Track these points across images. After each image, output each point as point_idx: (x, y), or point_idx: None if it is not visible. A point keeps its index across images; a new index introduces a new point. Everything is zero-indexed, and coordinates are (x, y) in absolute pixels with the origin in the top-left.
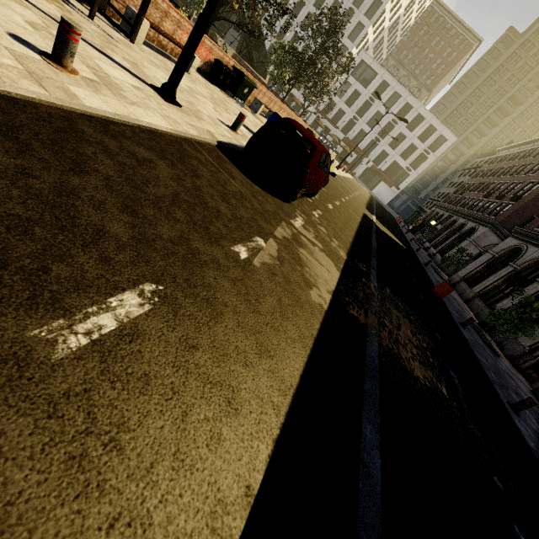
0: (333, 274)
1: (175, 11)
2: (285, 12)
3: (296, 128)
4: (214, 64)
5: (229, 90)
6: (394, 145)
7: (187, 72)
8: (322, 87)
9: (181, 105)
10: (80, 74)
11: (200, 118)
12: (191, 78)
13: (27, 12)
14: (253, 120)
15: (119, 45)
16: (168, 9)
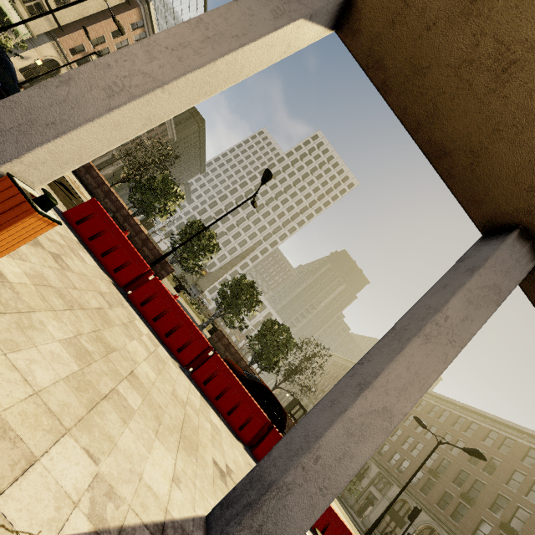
0: (340, 504)
1: None
2: None
3: None
4: None
5: None
6: None
7: None
8: None
9: None
10: None
11: None
12: None
13: None
14: None
15: None
16: None
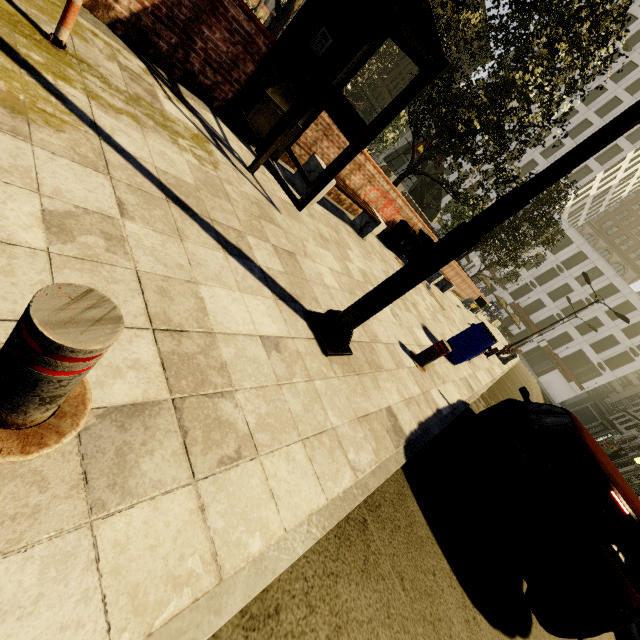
0: None
1: (373, 164)
2: (514, 181)
3: (610, 482)
4: (397, 225)
5: (405, 255)
6: (583, 329)
7: (362, 237)
8: (516, 257)
9: (351, 351)
10: (94, 404)
11: (377, 365)
12: (366, 248)
13: (89, 180)
14: (430, 303)
15: (277, 217)
16: (365, 162)
